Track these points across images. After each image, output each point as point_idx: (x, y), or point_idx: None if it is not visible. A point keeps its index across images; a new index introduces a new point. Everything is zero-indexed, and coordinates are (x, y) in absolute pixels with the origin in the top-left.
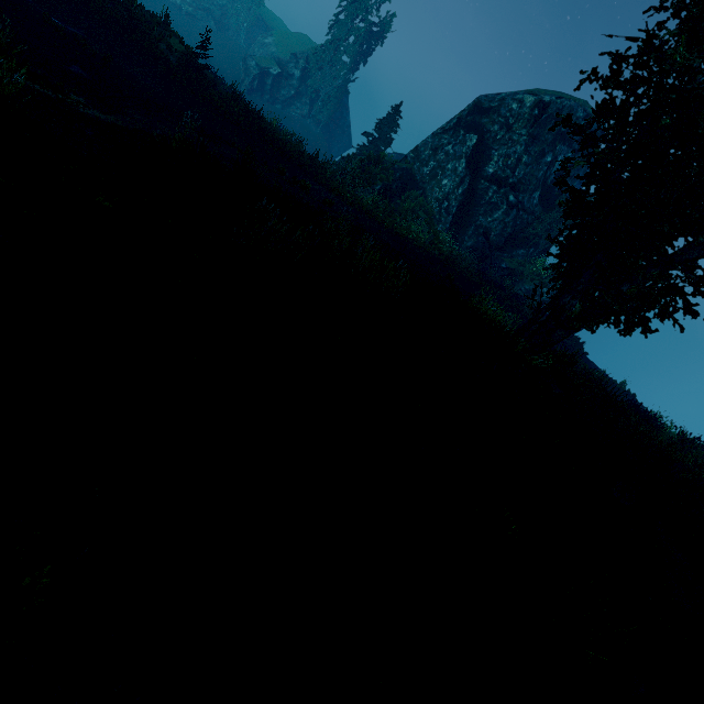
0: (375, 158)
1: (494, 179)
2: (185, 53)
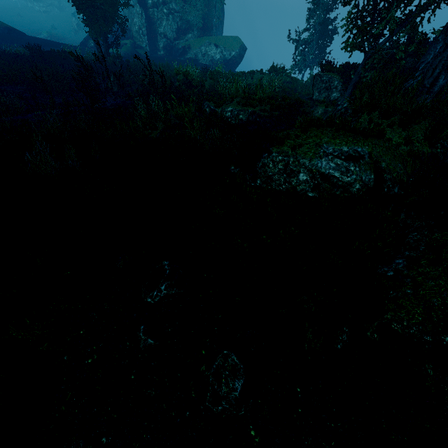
0: None
1: (153, 5)
2: (2, 25)
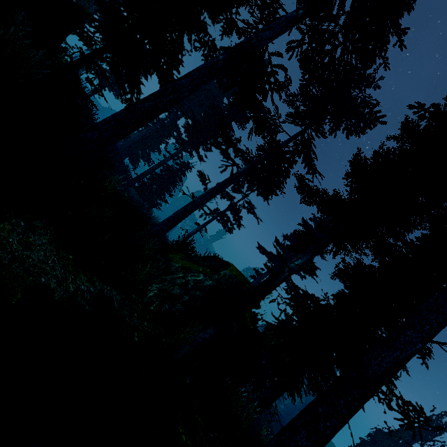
0: None
1: None
2: None
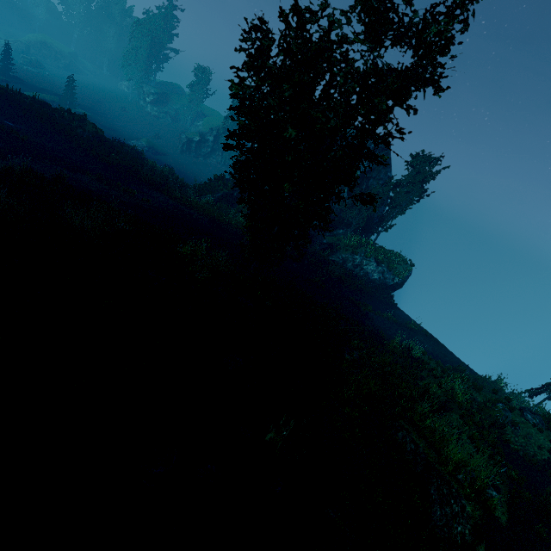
0: (219, 178)
1: None
2: (95, 132)
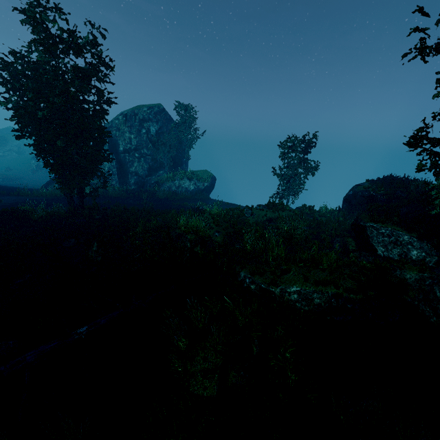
0: None
1: (125, 151)
2: None
